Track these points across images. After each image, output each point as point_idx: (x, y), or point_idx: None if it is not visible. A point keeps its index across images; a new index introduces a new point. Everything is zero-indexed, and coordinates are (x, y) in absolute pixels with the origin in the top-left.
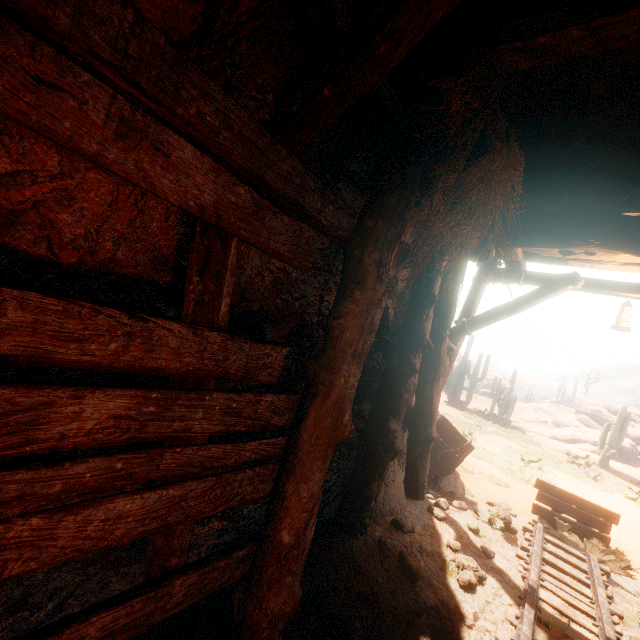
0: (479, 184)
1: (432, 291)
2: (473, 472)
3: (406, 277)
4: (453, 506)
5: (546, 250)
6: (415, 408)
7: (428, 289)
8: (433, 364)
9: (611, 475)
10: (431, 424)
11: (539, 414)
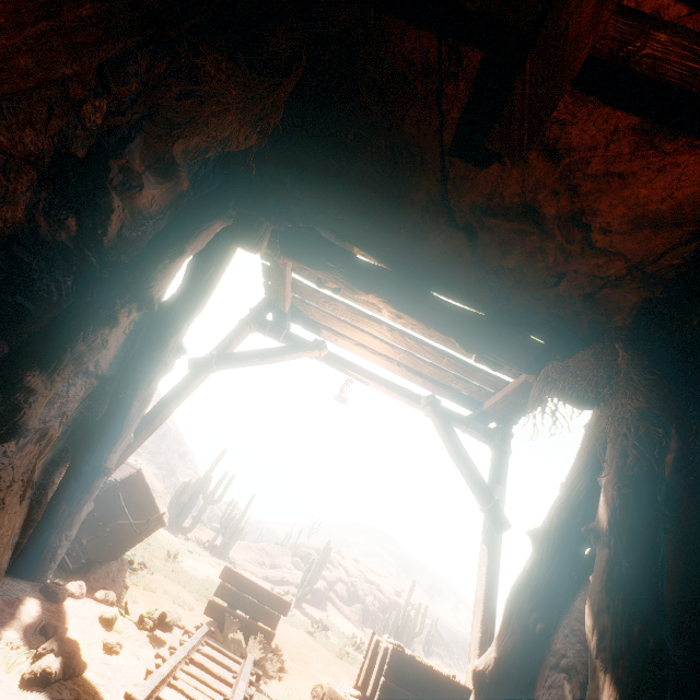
0: (265, 78)
1: (184, 244)
2: (156, 590)
3: (158, 204)
4: (94, 598)
5: (309, 308)
6: (99, 421)
7: (180, 240)
8: (151, 359)
9: (302, 614)
10: (113, 447)
11: (261, 555)
